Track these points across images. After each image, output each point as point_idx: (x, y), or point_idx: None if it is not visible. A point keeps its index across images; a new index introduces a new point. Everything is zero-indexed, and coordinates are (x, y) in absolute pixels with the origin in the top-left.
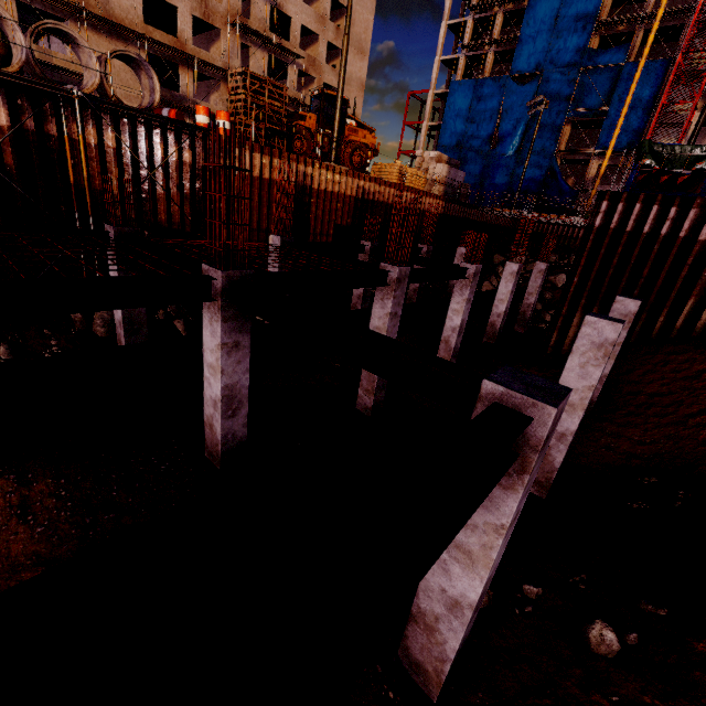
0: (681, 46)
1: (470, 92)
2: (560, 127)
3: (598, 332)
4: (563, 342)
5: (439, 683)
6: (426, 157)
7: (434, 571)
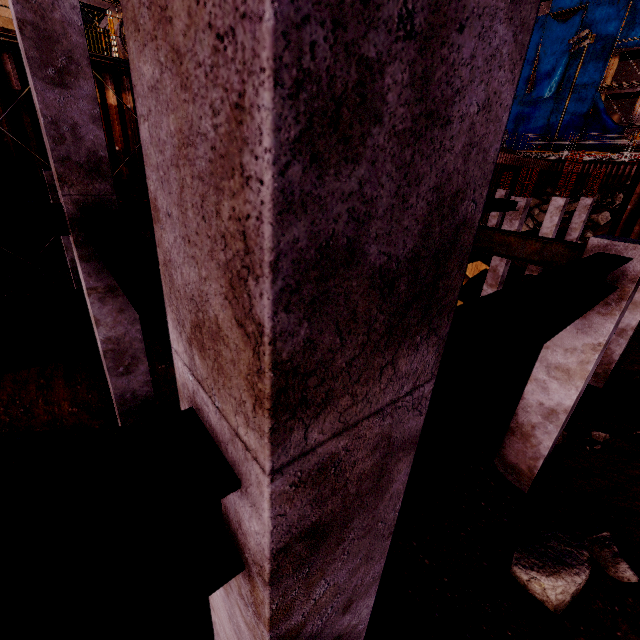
0: None
1: None
2: (606, 61)
3: None
4: None
5: (531, 476)
6: None
7: (533, 391)
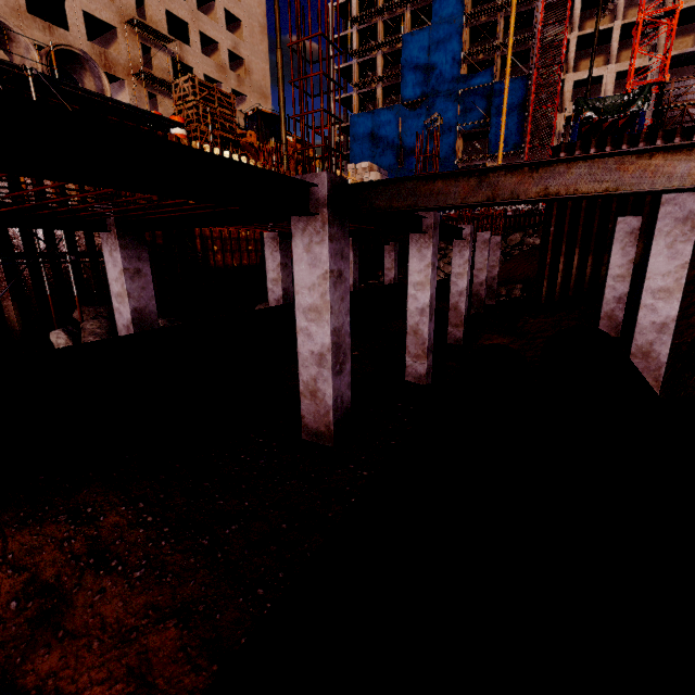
0: (532, 66)
1: (369, 122)
2: (455, 140)
3: (680, 207)
4: (554, 290)
5: None
6: (358, 169)
7: None
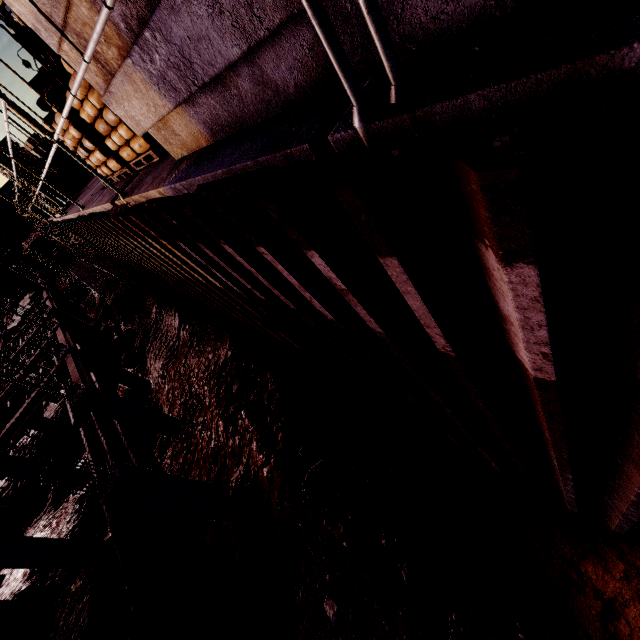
0: None
1: None
2: None
3: None
4: None
5: None
6: None
7: None
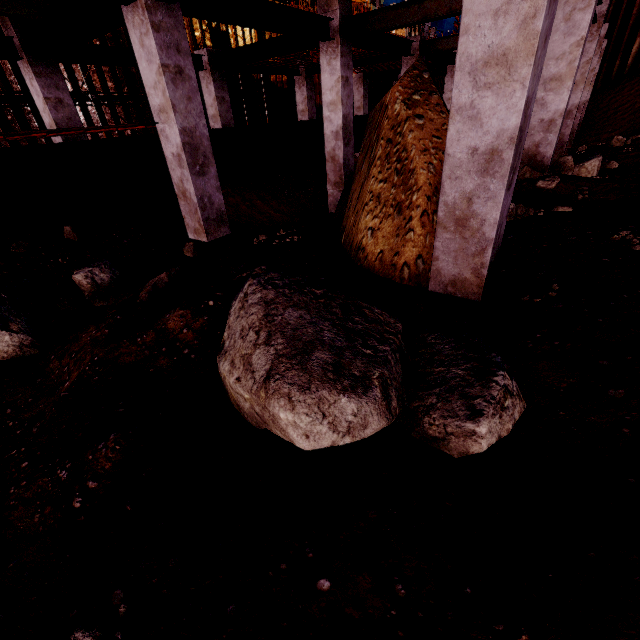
0: None
1: None
2: None
3: None
4: None
5: None
6: None
7: None
